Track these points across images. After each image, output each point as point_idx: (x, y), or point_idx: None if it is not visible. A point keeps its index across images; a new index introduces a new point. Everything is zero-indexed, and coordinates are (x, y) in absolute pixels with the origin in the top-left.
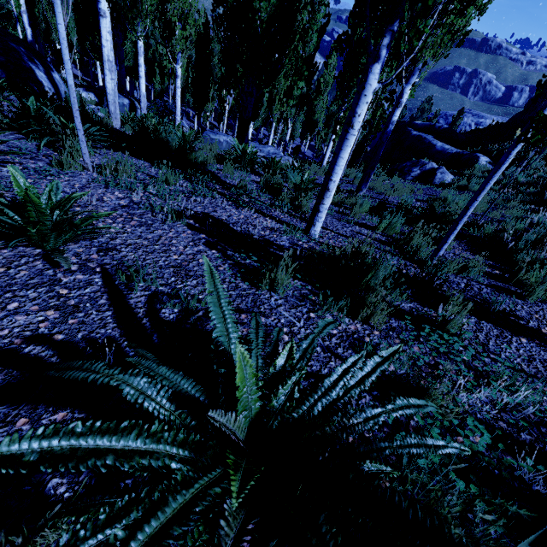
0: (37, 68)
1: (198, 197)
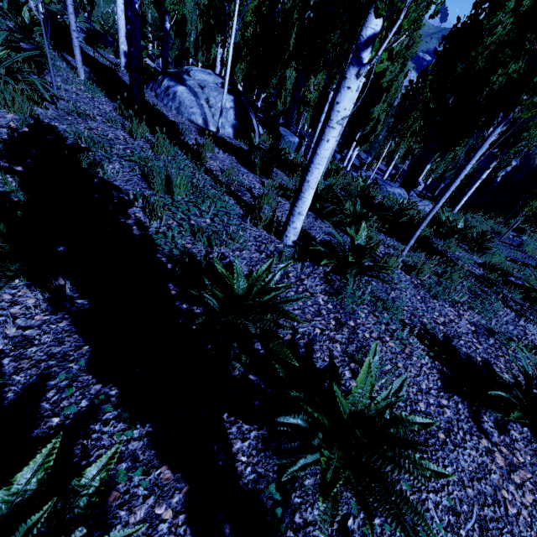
0: (253, 117)
1: (487, 305)
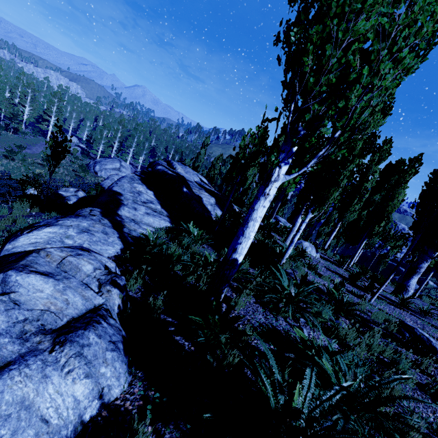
0: None
1: None
